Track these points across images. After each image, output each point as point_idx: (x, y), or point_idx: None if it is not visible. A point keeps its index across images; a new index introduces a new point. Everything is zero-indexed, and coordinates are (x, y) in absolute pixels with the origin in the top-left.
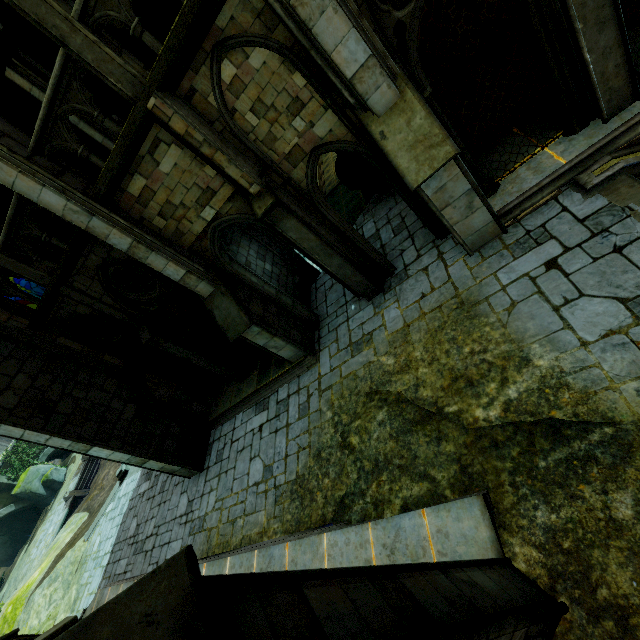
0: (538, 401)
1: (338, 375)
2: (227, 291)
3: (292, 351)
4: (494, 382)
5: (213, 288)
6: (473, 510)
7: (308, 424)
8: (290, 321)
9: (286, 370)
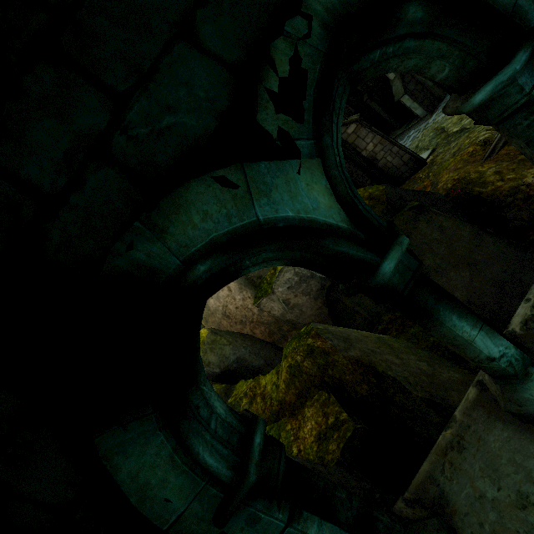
0: (468, 124)
1: (432, 123)
2: (399, 77)
3: (421, 111)
4: (466, 119)
5: (395, 76)
6: (428, 152)
7: (412, 143)
8: (427, 95)
9: (417, 122)
